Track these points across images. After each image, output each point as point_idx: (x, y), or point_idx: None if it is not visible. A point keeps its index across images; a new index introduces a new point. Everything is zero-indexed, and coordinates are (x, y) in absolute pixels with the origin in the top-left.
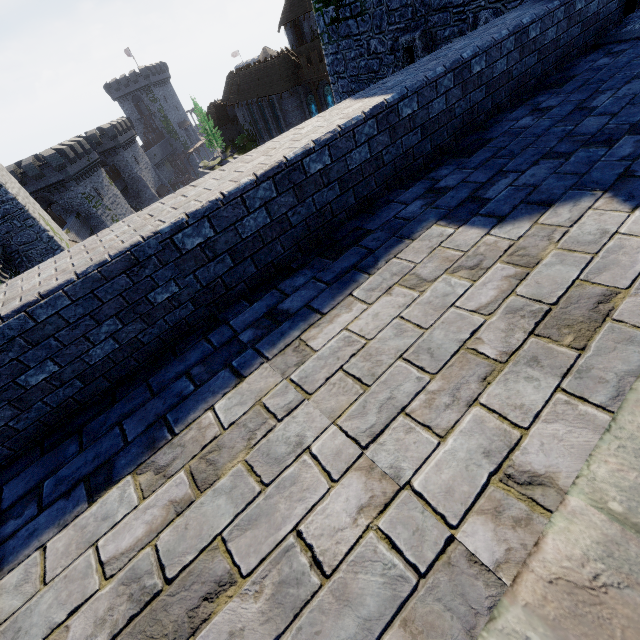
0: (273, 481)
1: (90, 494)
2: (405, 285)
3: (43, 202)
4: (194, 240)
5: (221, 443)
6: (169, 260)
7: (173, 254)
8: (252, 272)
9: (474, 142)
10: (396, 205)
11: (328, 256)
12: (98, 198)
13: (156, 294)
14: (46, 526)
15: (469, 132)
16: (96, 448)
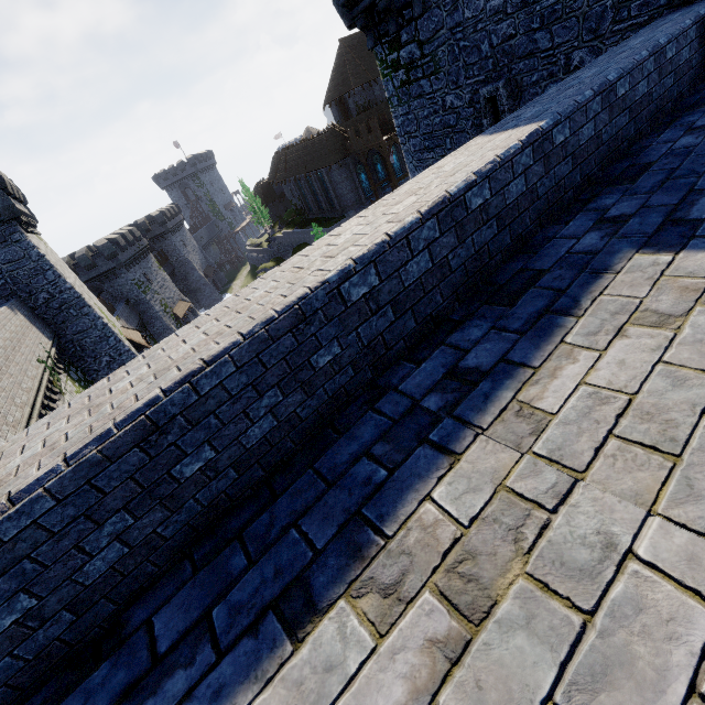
0: (595, 606)
1: (284, 629)
2: (638, 324)
3: (93, 291)
4: (359, 290)
5: (465, 548)
6: (334, 315)
7: (338, 307)
8: (411, 327)
9: (626, 169)
10: (561, 241)
11: (496, 303)
12: (147, 283)
13: (318, 357)
14: (234, 680)
15: (614, 160)
16: (271, 560)
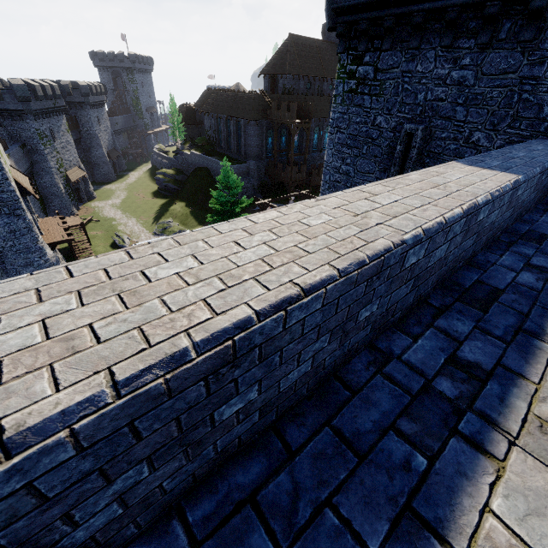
0: None
1: None
2: None
3: None
4: (412, 259)
5: None
6: (392, 275)
7: (397, 269)
8: (409, 301)
9: (526, 231)
10: (501, 268)
11: (465, 303)
12: (50, 138)
13: (364, 310)
14: None
15: (516, 221)
16: None
